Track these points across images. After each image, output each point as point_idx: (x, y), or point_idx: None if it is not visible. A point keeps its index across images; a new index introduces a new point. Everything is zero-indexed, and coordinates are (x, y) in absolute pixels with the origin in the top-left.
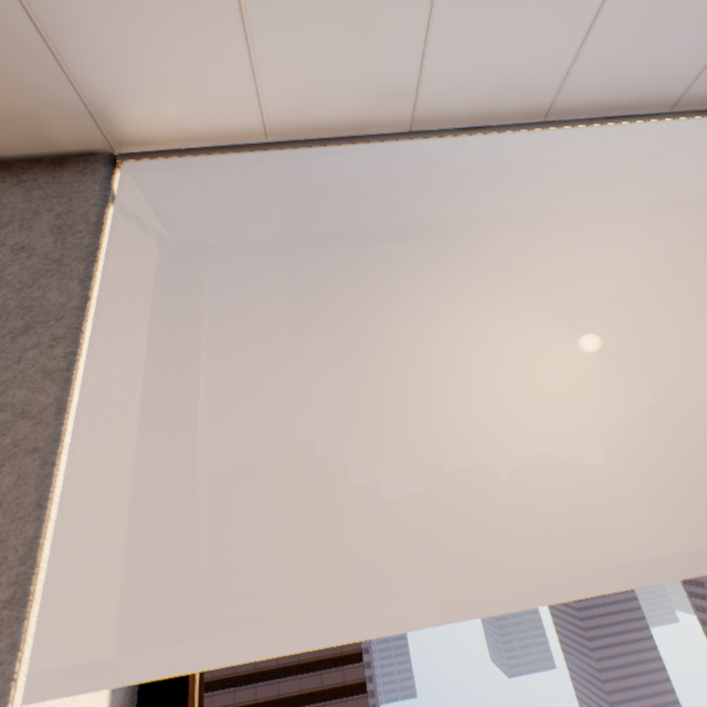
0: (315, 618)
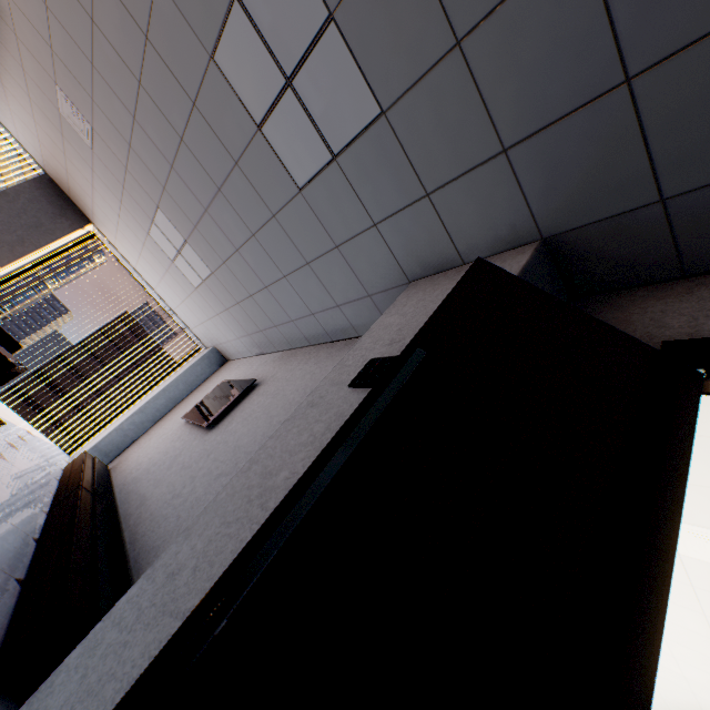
0: None
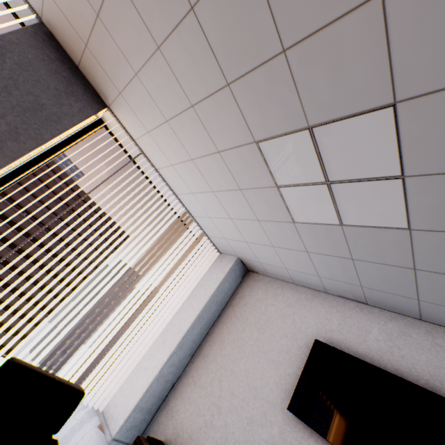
0: (40, 292)
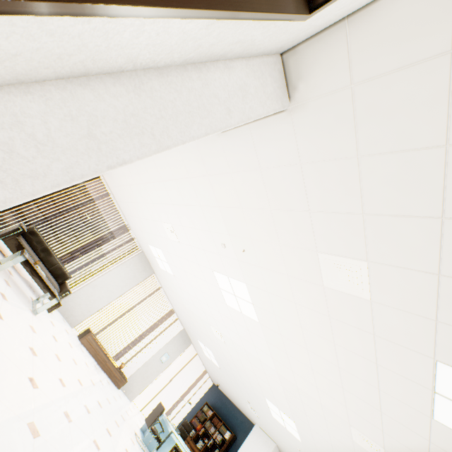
0: None
